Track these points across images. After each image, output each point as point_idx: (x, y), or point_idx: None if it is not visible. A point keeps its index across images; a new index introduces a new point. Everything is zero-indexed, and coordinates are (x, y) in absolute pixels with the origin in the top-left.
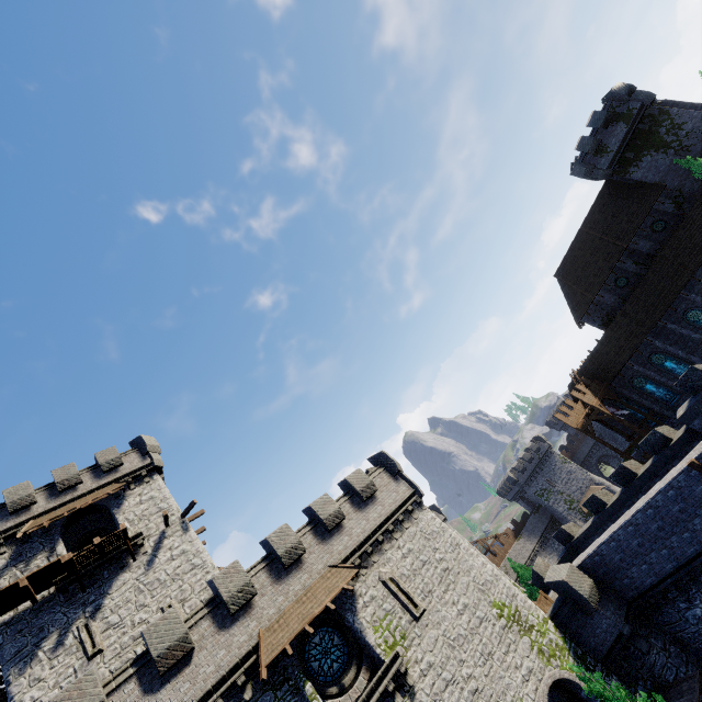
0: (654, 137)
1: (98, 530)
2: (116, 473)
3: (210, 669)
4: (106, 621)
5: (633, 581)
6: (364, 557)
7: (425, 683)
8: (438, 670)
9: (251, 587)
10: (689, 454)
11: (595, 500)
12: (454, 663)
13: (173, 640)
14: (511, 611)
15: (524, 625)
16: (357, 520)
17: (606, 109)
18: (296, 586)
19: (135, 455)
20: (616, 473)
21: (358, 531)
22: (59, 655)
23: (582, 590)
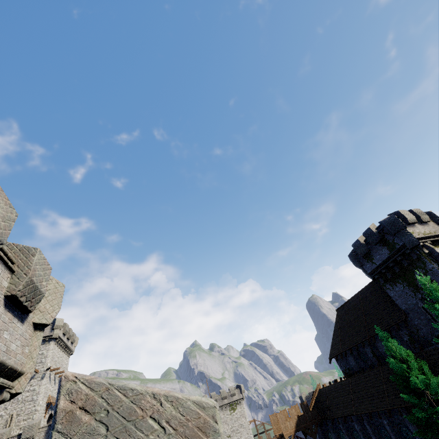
0: (409, 274)
1: None
2: None
3: None
4: None
5: None
6: None
7: None
8: None
9: None
10: None
11: None
12: None
13: None
14: None
15: None
16: None
17: (378, 229)
18: None
19: (49, 328)
20: None
21: None
22: None
23: None
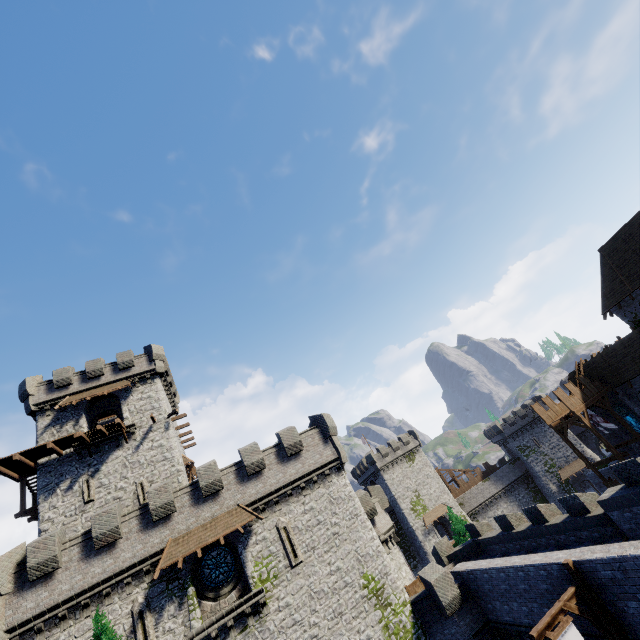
0: None
1: (112, 411)
2: (129, 372)
3: (128, 555)
4: (100, 481)
5: (495, 610)
6: (271, 504)
7: (277, 617)
8: (292, 611)
9: (172, 506)
10: (576, 550)
11: (504, 520)
12: (308, 610)
13: (108, 529)
14: (377, 586)
15: (383, 601)
16: (275, 471)
17: None
18: (207, 513)
19: (144, 360)
20: (529, 510)
21: (272, 481)
22: (69, 495)
23: (444, 597)
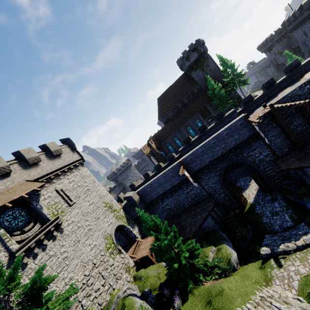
0: (202, 65)
1: None
2: None
3: None
4: None
5: (150, 197)
6: (48, 180)
7: (69, 228)
8: (76, 223)
9: None
10: (179, 159)
11: (147, 174)
12: (83, 221)
13: None
14: (110, 205)
15: (113, 209)
16: (48, 163)
17: (195, 44)
18: (1, 186)
19: None
20: (156, 166)
21: (47, 168)
22: None
23: (136, 199)
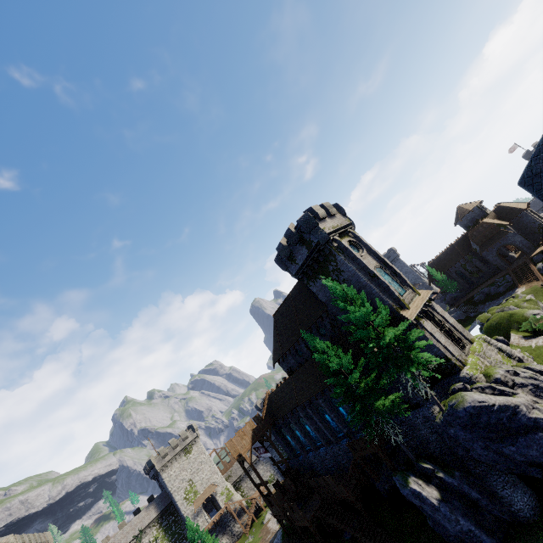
0: (325, 269)
1: None
2: None
3: None
4: None
5: None
6: None
7: None
8: None
9: None
10: None
11: None
12: None
13: None
14: None
15: None
16: None
17: (297, 229)
18: None
19: None
20: None
21: None
22: None
23: None
